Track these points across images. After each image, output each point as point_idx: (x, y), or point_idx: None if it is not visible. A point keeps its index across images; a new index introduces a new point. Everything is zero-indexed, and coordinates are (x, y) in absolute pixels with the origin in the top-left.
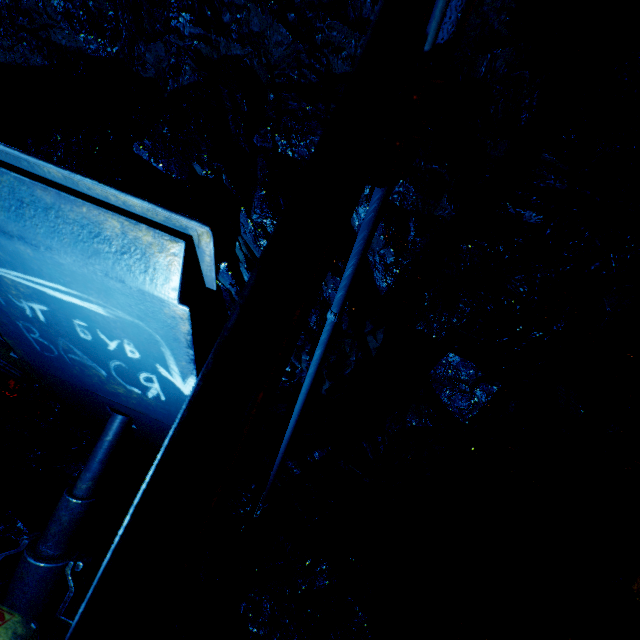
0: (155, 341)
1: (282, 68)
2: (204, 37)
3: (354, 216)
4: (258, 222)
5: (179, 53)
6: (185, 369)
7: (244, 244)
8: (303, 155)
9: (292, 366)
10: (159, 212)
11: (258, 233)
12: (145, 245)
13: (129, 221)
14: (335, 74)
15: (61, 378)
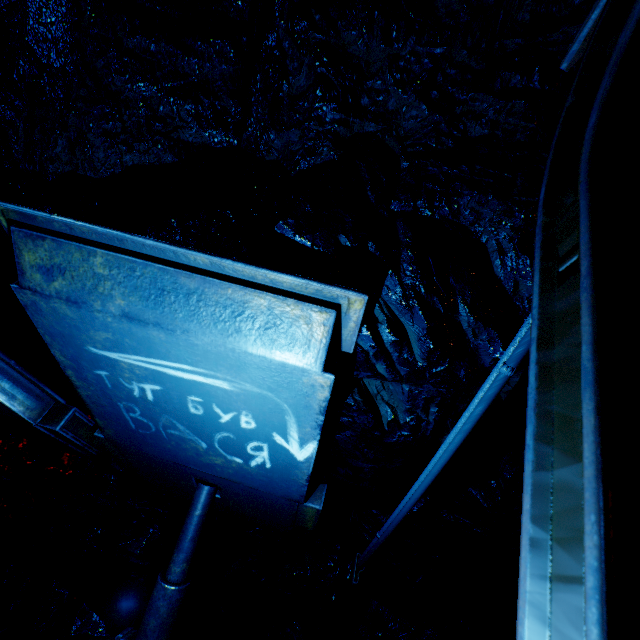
0: (280, 410)
1: (416, 138)
2: (344, 121)
3: (499, 266)
4: (408, 283)
5: (318, 137)
6: (307, 435)
7: (384, 305)
8: (443, 214)
9: (418, 419)
10: (311, 286)
11: (408, 294)
12: (292, 318)
13: (277, 297)
14: (470, 137)
15: (149, 454)
